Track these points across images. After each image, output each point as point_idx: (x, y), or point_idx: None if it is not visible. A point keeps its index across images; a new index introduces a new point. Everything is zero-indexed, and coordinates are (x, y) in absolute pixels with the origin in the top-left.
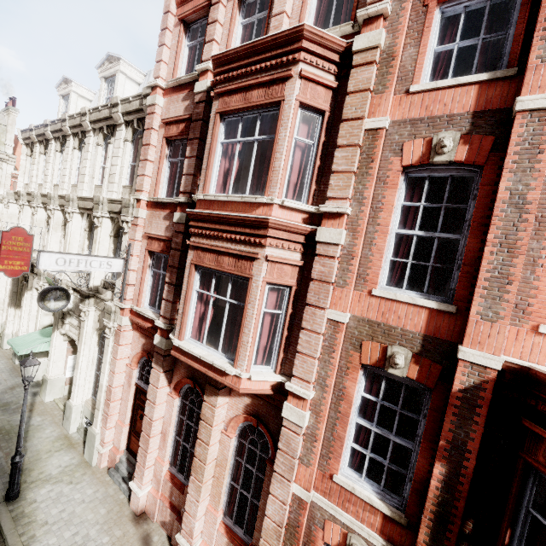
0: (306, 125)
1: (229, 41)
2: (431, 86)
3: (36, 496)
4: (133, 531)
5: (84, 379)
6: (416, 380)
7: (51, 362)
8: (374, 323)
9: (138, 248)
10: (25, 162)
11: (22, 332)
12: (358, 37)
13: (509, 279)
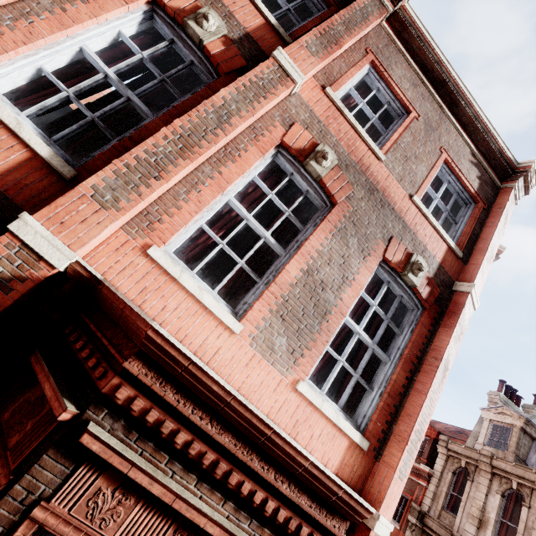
0: None
1: None
2: None
3: None
4: None
5: None
6: None
7: None
8: None
9: None
10: None
11: None
12: None
13: (161, 174)
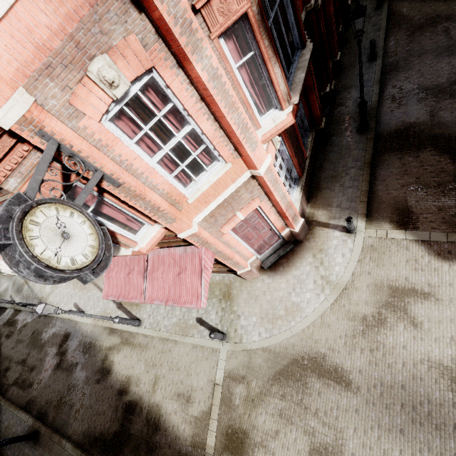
0: None
1: None
2: None
3: (50, 301)
4: None
5: None
6: None
7: (0, 268)
8: None
9: None
10: None
11: None
12: None
13: None
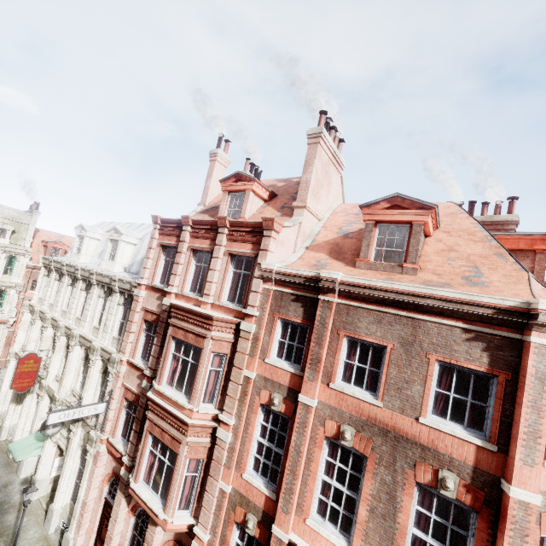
0: (219, 356)
1: (186, 276)
2: (273, 364)
3: None
4: None
5: (66, 486)
6: (258, 538)
7: (41, 465)
8: (242, 496)
9: (118, 393)
10: (42, 279)
11: (19, 429)
12: (243, 323)
13: (293, 491)
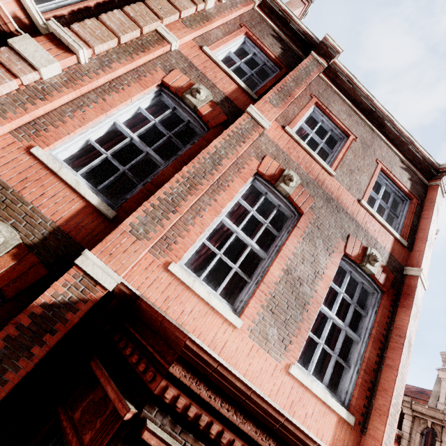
0: None
1: None
2: (216, 59)
3: None
4: None
5: None
6: None
7: None
8: None
9: None
10: None
11: None
12: None
13: (176, 209)
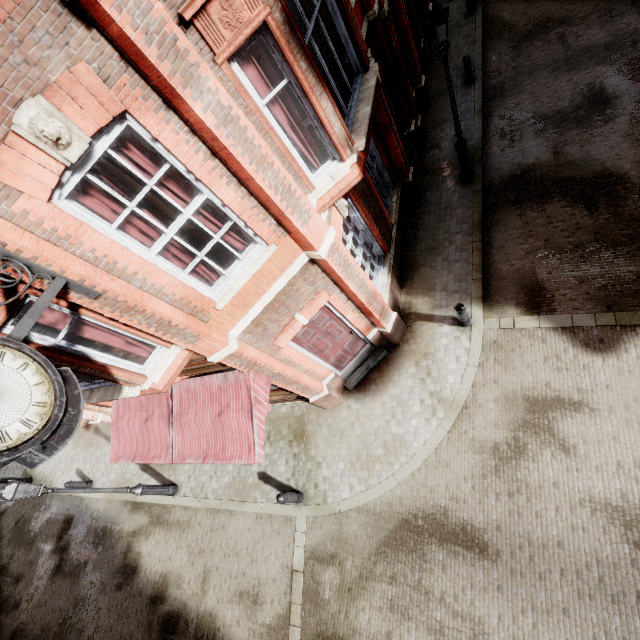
0: None
1: None
2: None
3: (40, 470)
4: (89, 434)
5: None
6: None
7: None
8: None
9: None
10: None
11: None
12: None
13: None
